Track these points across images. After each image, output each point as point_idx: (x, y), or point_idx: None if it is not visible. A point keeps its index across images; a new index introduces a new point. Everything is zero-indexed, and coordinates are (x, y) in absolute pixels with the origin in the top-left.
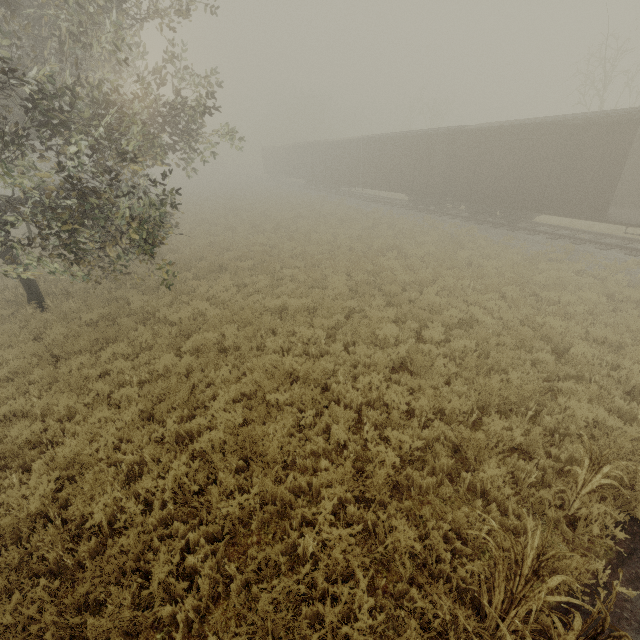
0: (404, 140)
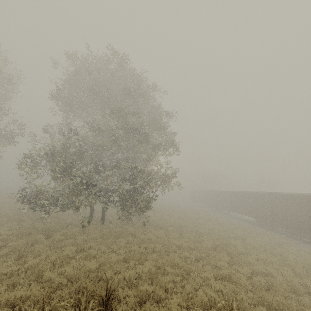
0: (250, 194)
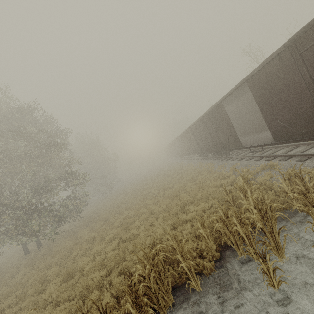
0: (183, 134)
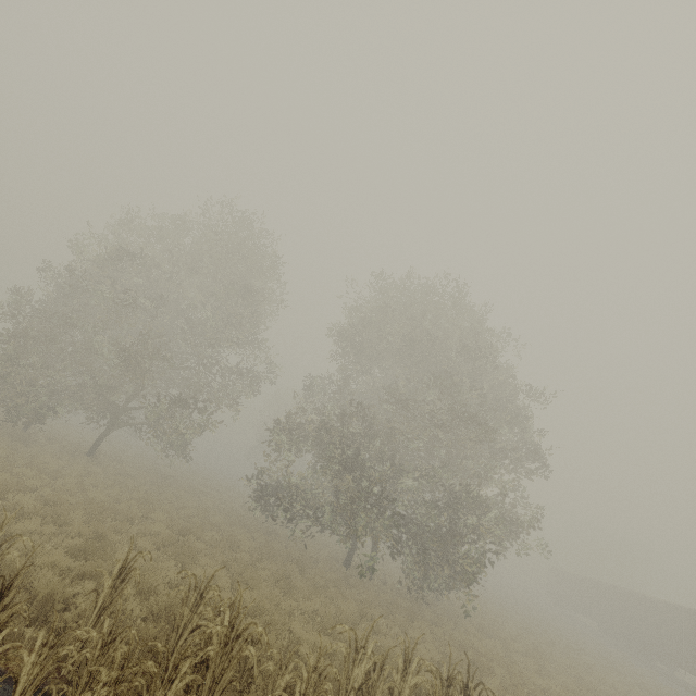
0: None
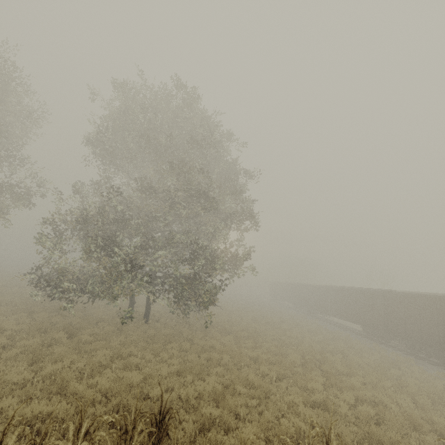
0: (355, 291)
